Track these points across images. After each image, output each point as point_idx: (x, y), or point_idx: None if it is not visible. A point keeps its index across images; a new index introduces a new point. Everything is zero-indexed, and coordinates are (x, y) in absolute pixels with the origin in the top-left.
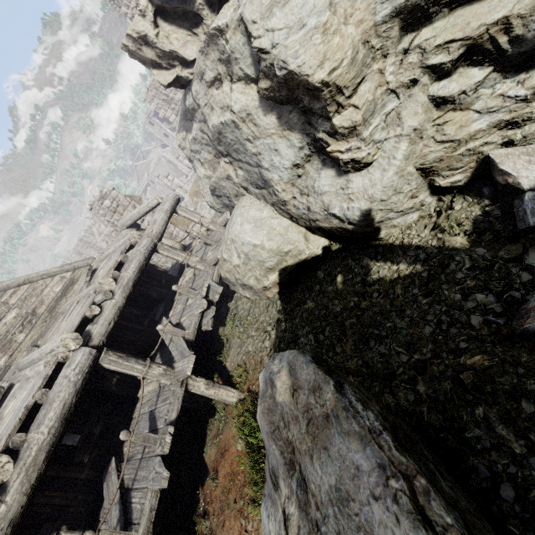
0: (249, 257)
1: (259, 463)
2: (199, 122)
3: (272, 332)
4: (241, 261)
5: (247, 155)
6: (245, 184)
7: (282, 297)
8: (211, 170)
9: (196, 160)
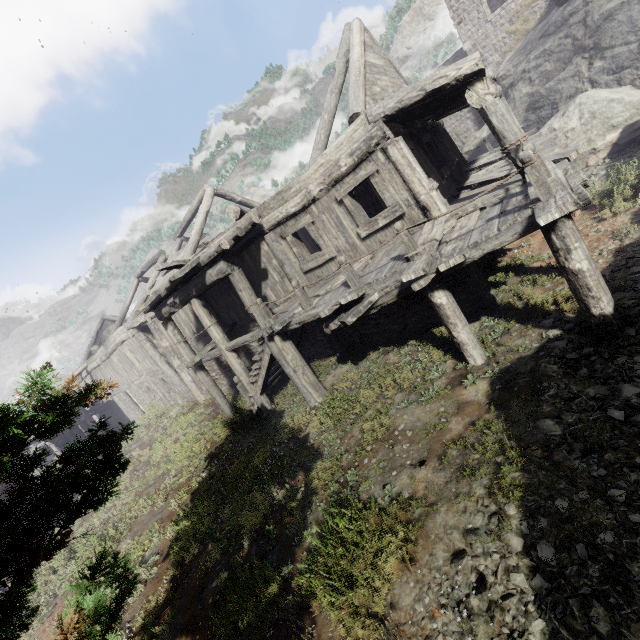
0: (595, 115)
1: (633, 173)
2: (570, 27)
3: (600, 171)
4: (580, 122)
5: (633, 32)
6: (596, 77)
7: (612, 156)
8: (542, 85)
9: (522, 82)
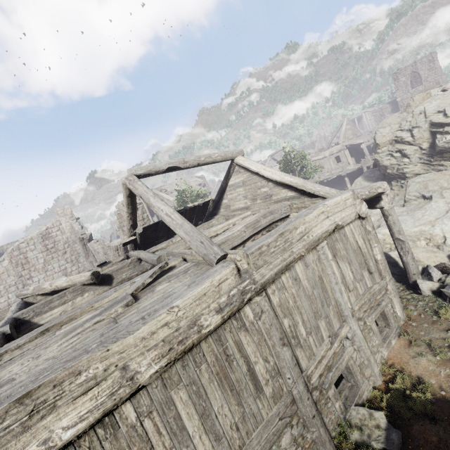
0: None
1: None
2: None
3: None
4: None
5: None
6: None
7: None
8: None
9: None
